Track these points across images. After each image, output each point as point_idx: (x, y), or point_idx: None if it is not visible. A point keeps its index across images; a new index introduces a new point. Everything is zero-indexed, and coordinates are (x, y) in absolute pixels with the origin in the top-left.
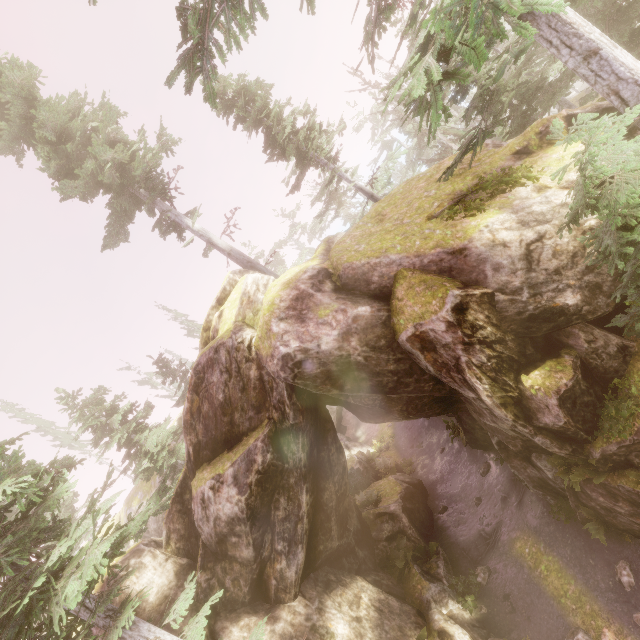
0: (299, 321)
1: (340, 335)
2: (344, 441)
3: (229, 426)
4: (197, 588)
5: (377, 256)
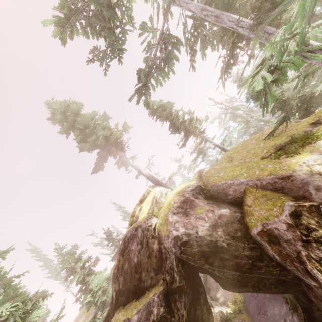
0: (184, 215)
1: (210, 226)
2: (209, 300)
3: (138, 281)
4: None
5: (231, 179)
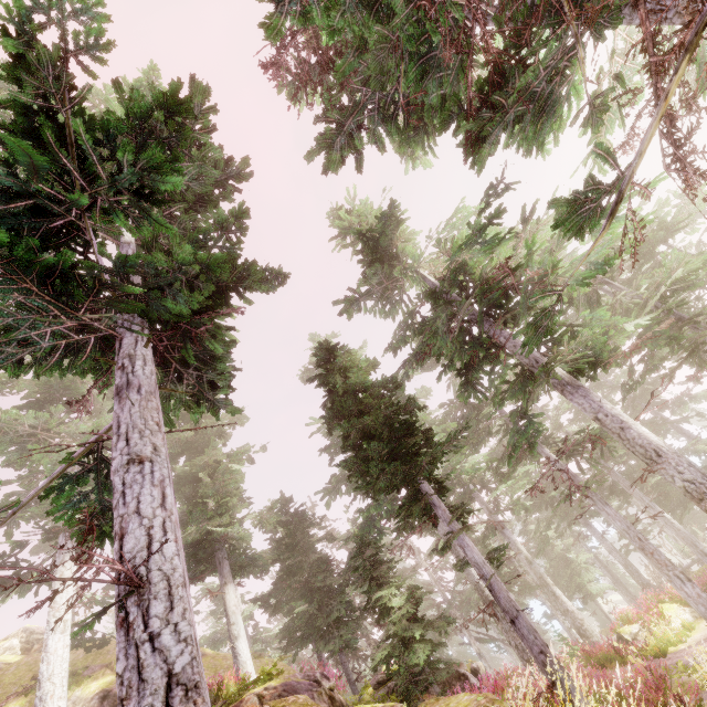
0: None
1: None
2: None
3: None
4: None
5: None
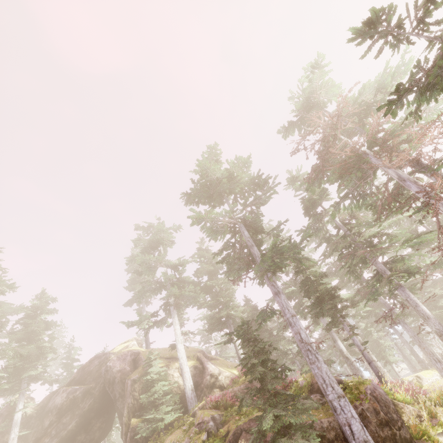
0: (119, 360)
1: (119, 370)
2: None
3: (84, 379)
4: (29, 422)
5: (144, 357)
